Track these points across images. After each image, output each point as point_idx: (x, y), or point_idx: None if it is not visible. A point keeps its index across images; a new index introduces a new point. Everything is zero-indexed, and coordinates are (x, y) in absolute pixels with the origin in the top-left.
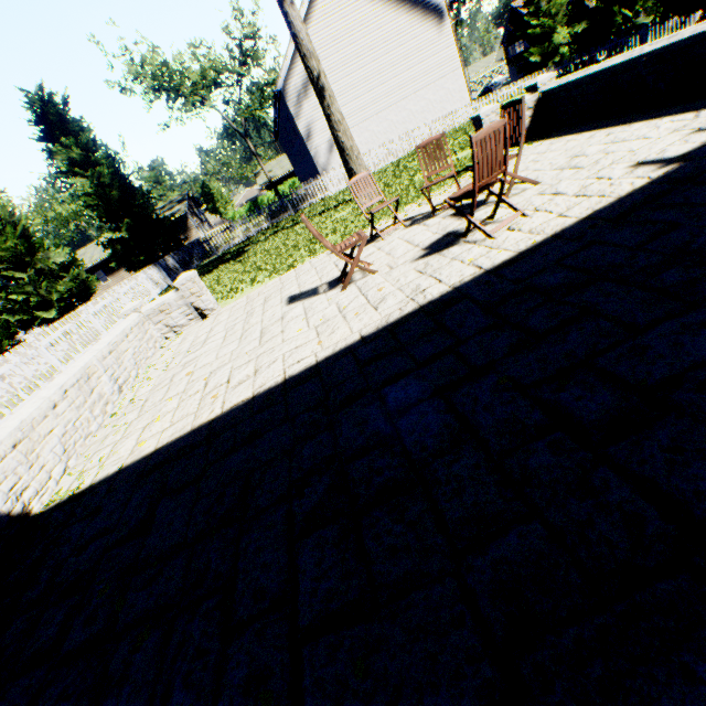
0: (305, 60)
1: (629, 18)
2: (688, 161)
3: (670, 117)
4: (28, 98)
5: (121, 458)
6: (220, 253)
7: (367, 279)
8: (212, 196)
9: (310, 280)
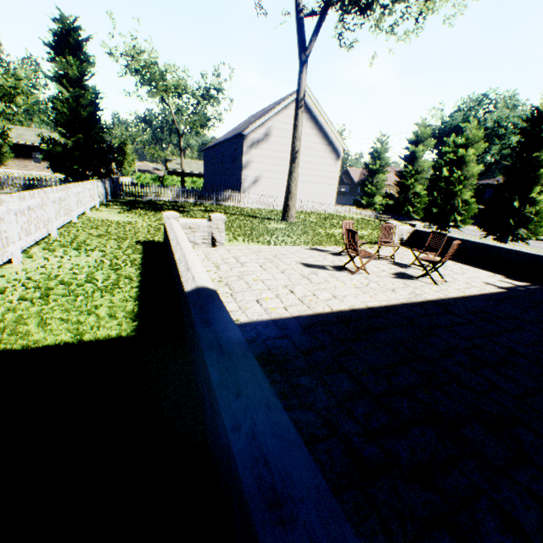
0: (295, 139)
1: (410, 211)
2: (509, 290)
3: (481, 270)
4: (60, 17)
5: (260, 313)
6: (147, 199)
7: (366, 275)
8: (125, 153)
9: (309, 259)
